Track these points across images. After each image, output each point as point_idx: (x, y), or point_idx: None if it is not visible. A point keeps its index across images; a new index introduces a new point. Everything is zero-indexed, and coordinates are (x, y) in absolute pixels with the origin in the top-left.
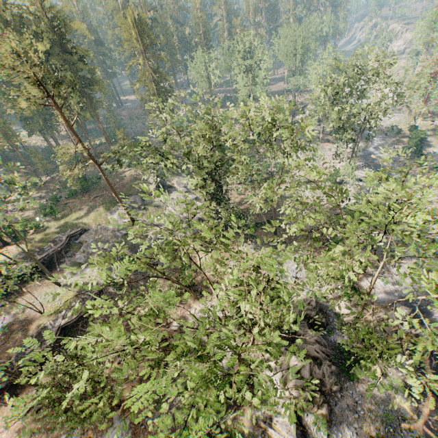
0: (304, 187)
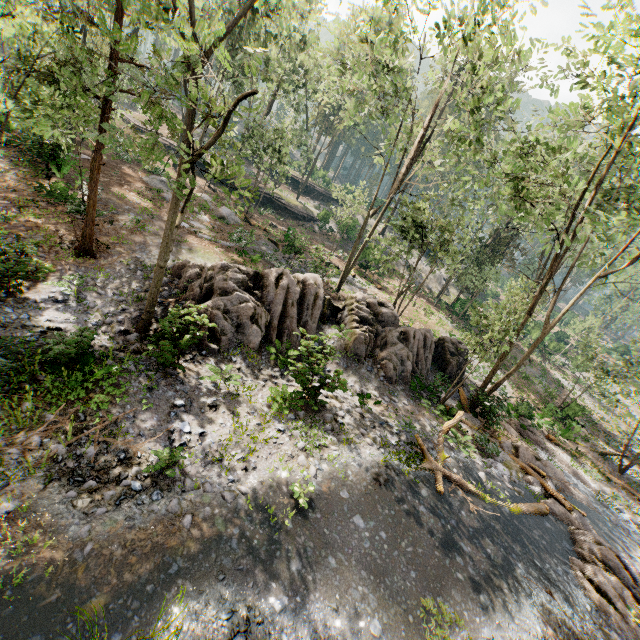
0: (590, 399)
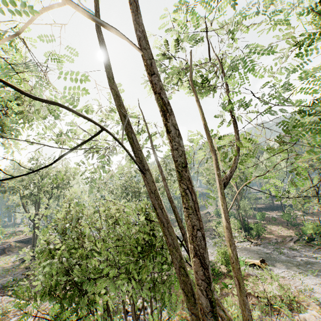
0: None
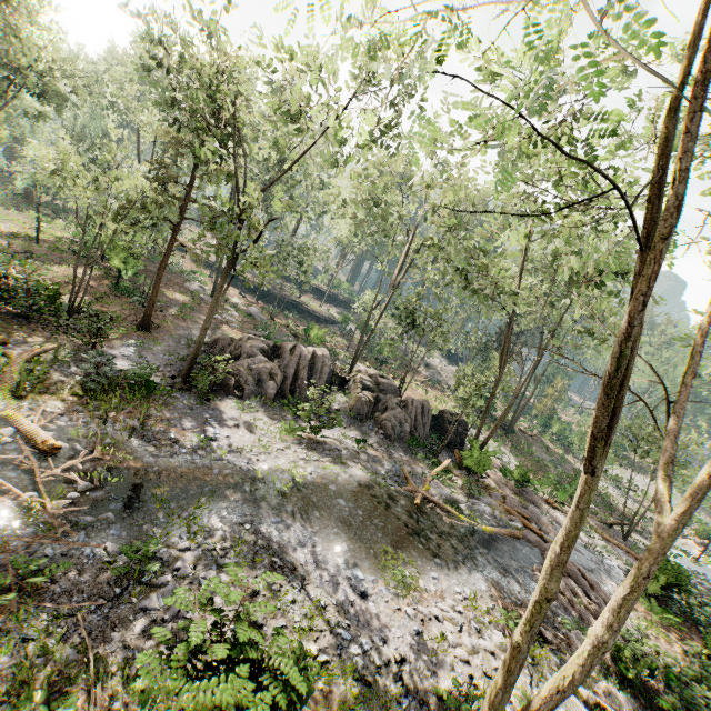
0: (615, 490)
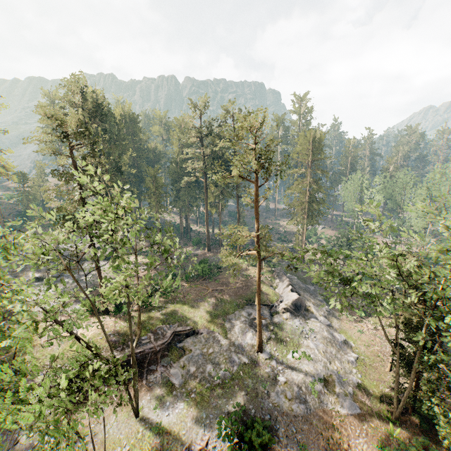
0: None
